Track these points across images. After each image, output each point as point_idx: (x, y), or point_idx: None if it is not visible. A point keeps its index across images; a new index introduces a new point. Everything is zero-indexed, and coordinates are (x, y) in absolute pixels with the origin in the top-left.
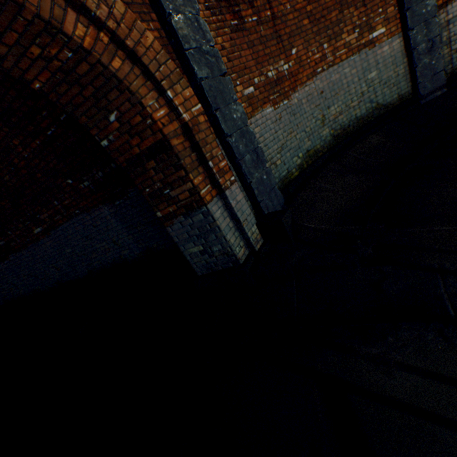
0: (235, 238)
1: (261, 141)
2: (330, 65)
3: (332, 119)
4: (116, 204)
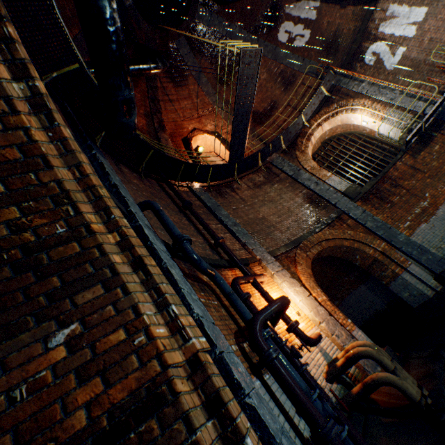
0: (422, 286)
1: (424, 241)
2: None
3: None
4: (366, 284)
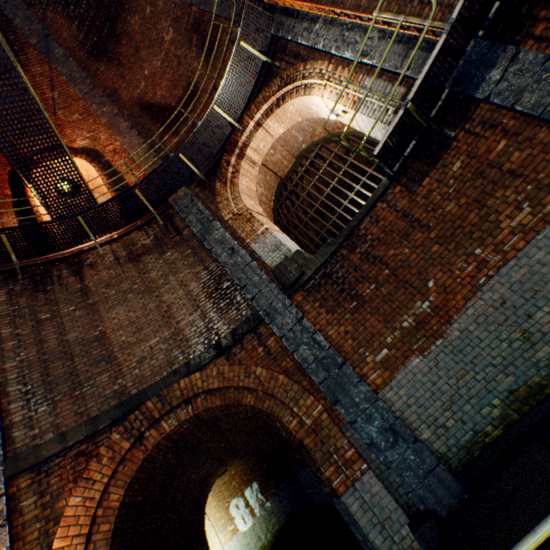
0: (383, 538)
1: (412, 402)
2: (498, 265)
3: (548, 328)
4: None
